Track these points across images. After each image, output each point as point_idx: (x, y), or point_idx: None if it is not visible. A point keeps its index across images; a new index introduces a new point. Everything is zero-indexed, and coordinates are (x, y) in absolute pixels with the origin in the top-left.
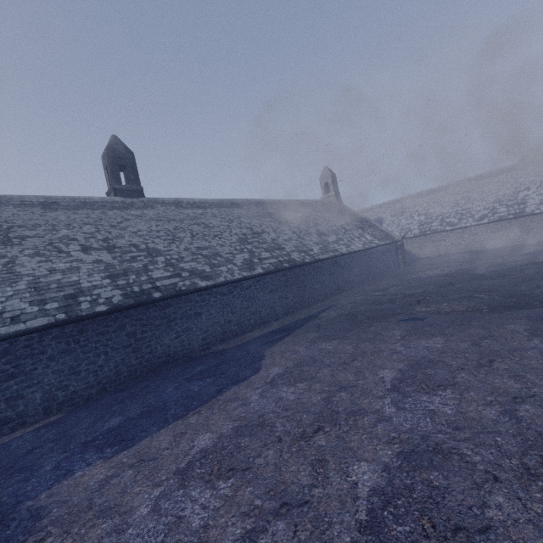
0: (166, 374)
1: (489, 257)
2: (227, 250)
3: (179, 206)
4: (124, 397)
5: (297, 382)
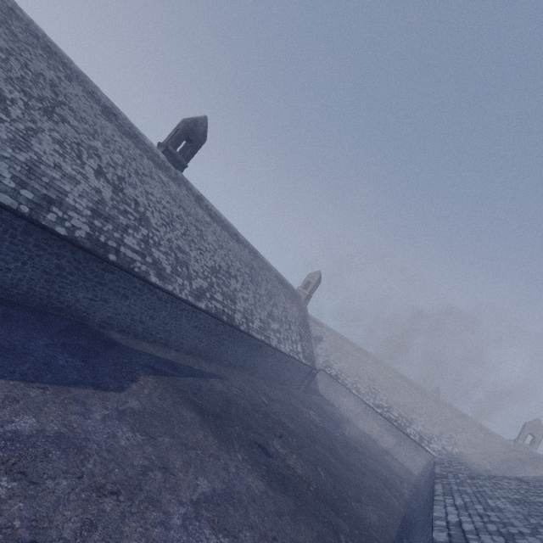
0: (51, 322)
1: (358, 440)
2: (197, 268)
3: (198, 202)
4: None
5: (139, 430)
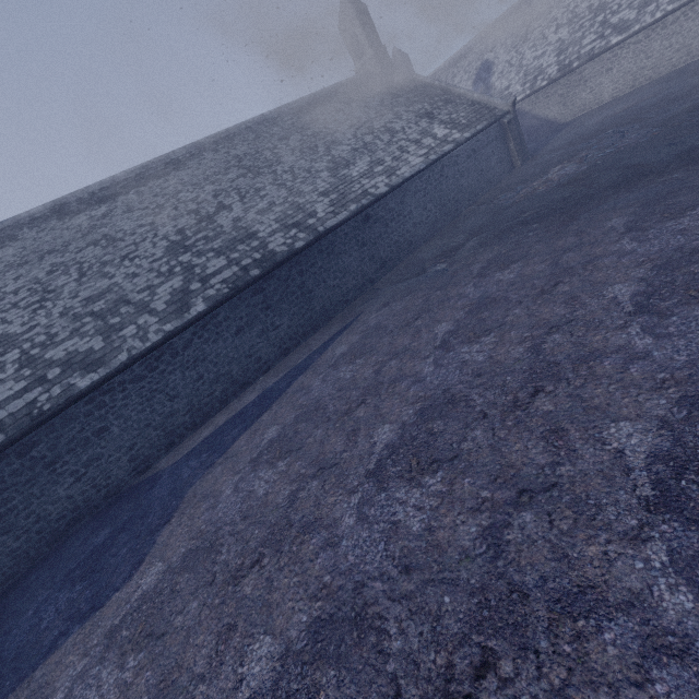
0: (66, 550)
1: (690, 91)
2: (142, 284)
3: (64, 215)
4: None
5: (136, 645)
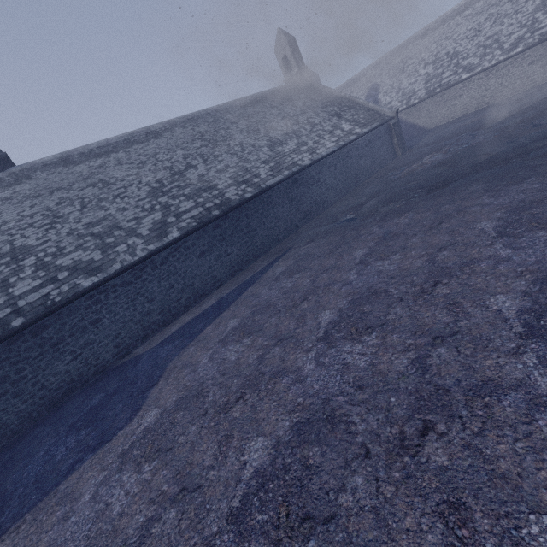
0: (64, 412)
1: (517, 111)
2: (131, 215)
3: (68, 163)
4: (1, 464)
5: (149, 458)
